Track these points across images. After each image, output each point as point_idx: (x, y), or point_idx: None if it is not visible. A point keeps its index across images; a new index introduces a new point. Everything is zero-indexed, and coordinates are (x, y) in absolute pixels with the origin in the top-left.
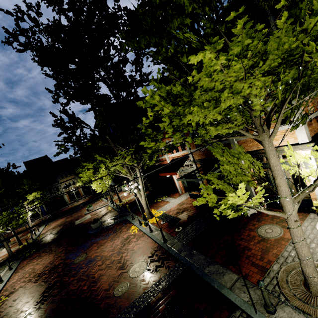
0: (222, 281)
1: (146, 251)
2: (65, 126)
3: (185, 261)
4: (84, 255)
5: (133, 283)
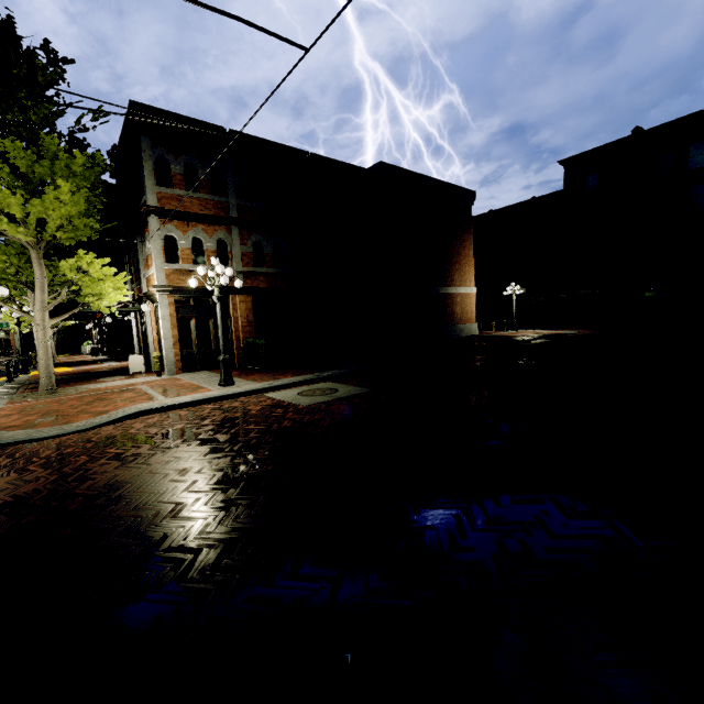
0: None
1: None
2: None
3: None
4: None
5: None
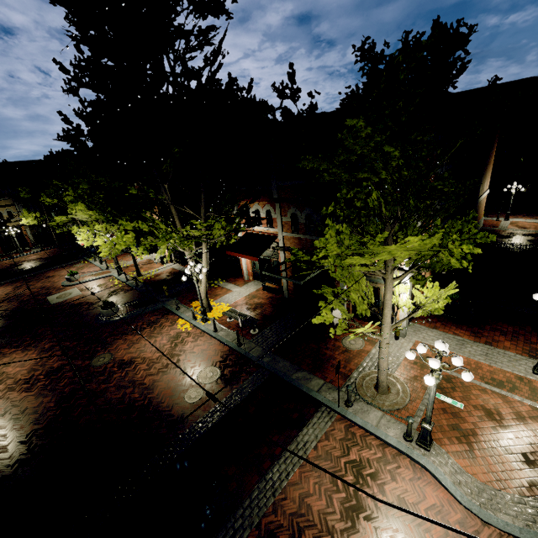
0: (310, 386)
1: (214, 354)
2: (78, 140)
3: (270, 367)
4: (108, 356)
5: (209, 389)
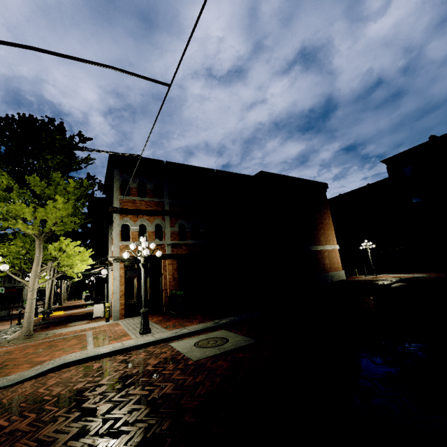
0: None
1: None
2: None
3: (4, 331)
4: None
5: None
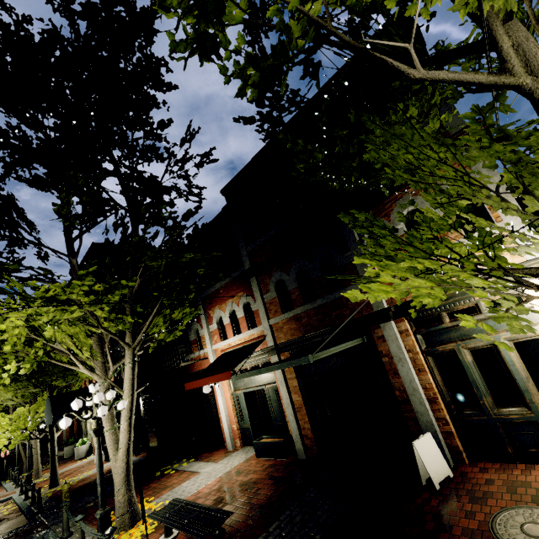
0: None
1: None
2: None
3: None
4: None
5: None
